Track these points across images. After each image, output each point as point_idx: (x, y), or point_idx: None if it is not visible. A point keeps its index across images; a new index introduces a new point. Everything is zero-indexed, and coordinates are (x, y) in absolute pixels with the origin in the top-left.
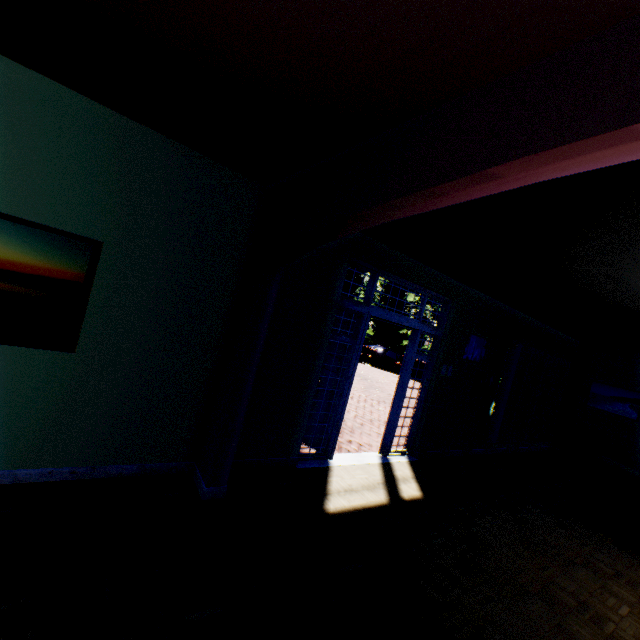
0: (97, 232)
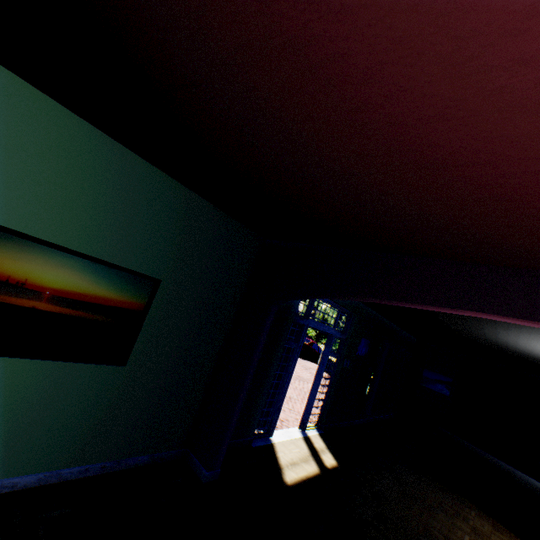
0: (159, 272)
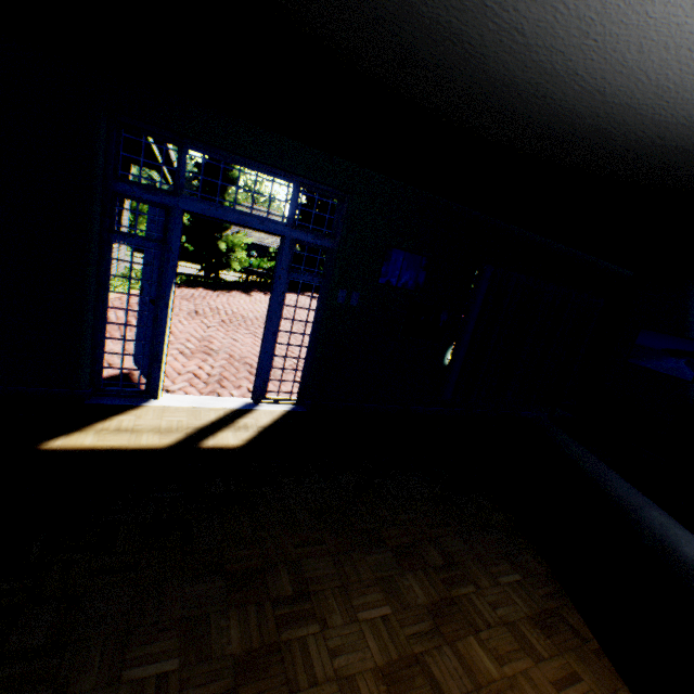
0: None
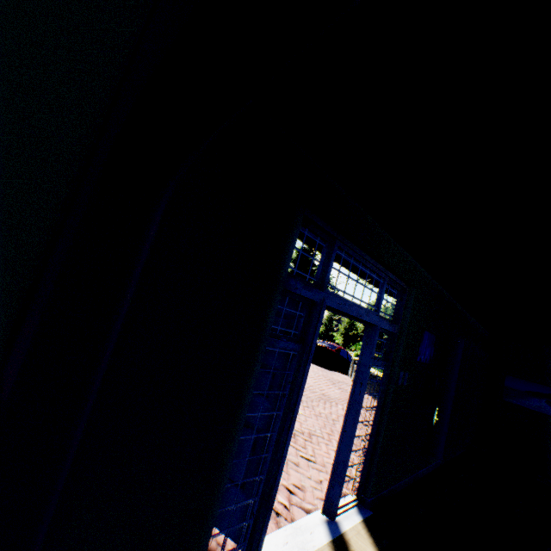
0: None
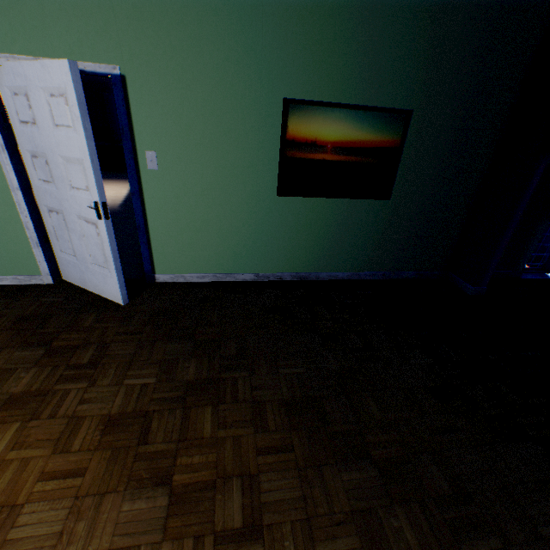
0: (409, 103)
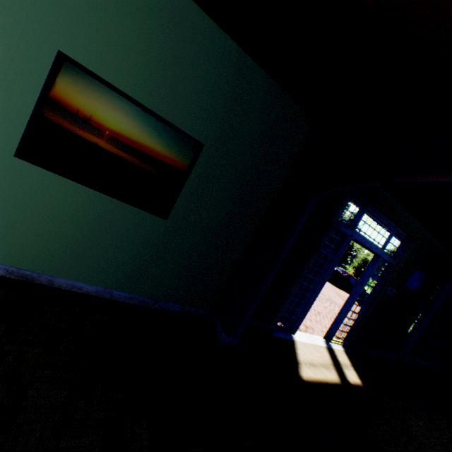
0: (203, 137)
